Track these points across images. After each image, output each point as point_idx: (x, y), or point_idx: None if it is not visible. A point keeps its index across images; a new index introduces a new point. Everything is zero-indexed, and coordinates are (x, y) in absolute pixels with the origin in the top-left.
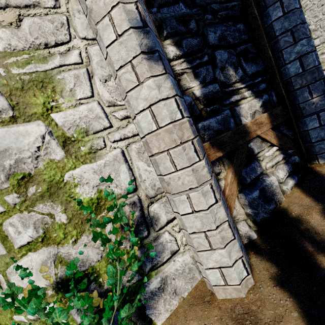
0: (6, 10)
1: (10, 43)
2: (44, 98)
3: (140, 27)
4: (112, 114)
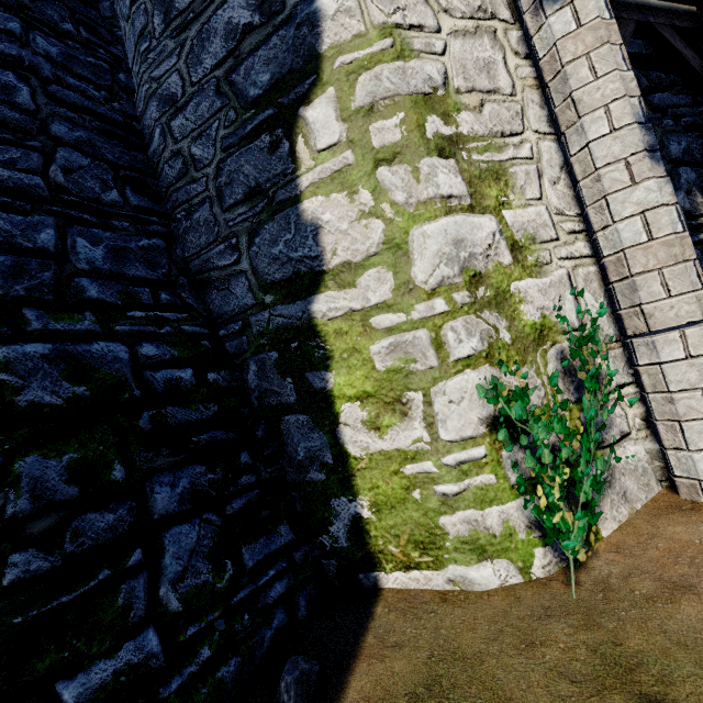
0: (471, 94)
1: (473, 128)
2: (497, 191)
3: (642, 123)
4: (560, 224)
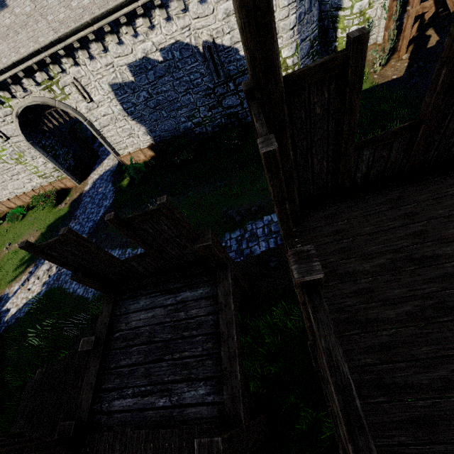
0: None
1: None
2: None
3: None
4: None
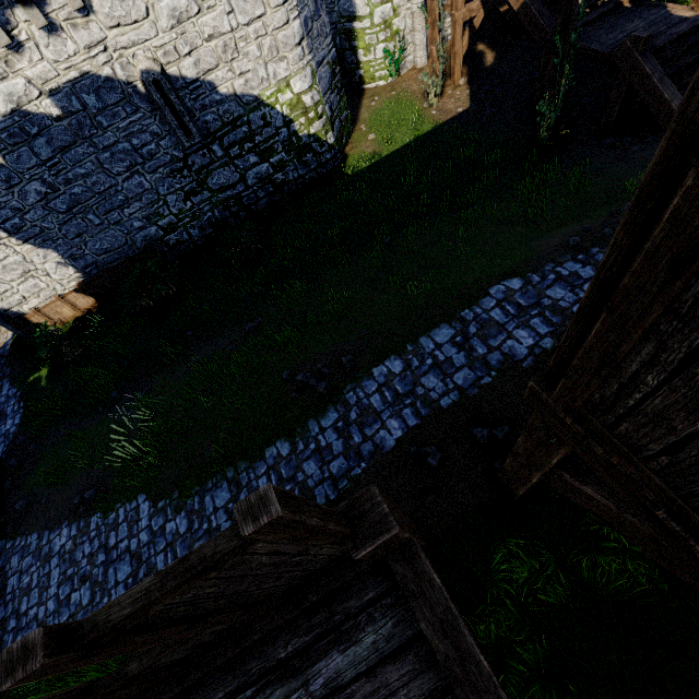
0: None
1: None
2: None
3: None
4: None
